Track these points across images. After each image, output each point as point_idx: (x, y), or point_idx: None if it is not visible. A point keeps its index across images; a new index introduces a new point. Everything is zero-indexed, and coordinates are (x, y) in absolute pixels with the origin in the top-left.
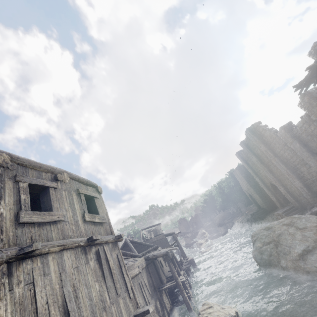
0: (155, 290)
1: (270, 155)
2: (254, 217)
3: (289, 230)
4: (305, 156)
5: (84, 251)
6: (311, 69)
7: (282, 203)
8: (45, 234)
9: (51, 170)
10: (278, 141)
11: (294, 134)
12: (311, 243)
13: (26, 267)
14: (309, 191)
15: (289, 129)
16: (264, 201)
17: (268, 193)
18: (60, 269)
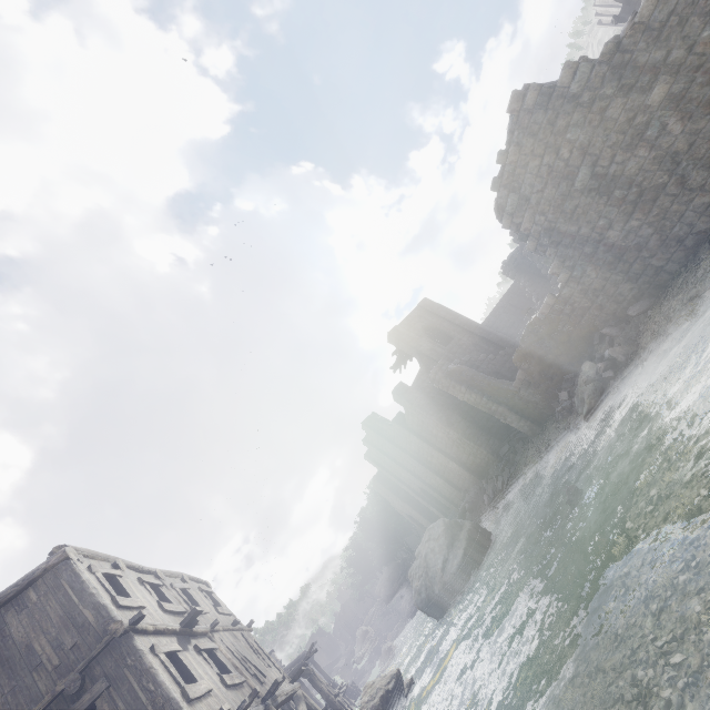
0: None
1: (399, 452)
2: None
3: (430, 546)
4: (427, 448)
5: (233, 634)
6: (397, 353)
7: (444, 512)
8: (208, 621)
9: (177, 574)
10: (399, 434)
11: (407, 425)
12: (446, 551)
13: (217, 637)
14: (452, 485)
15: (401, 420)
16: (427, 518)
17: (424, 503)
18: (230, 641)
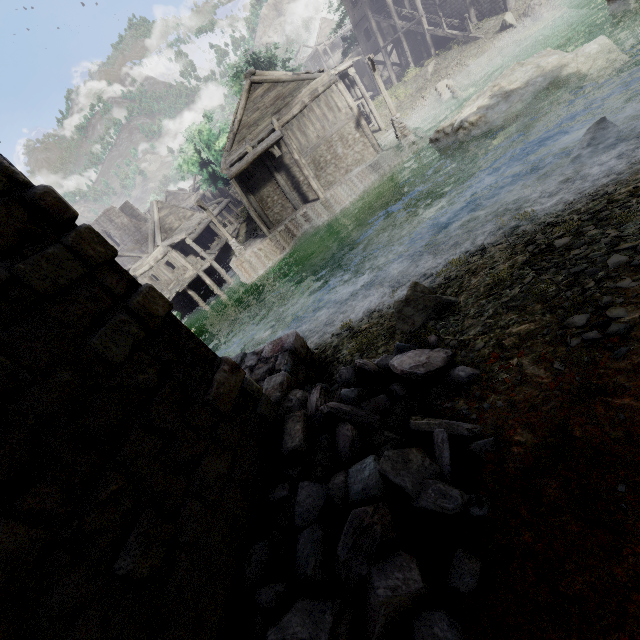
0: None
1: None
2: None
3: None
4: None
5: None
6: None
7: None
8: None
9: None
10: None
11: None
12: None
13: None
14: None
15: None
16: None
17: None
18: None
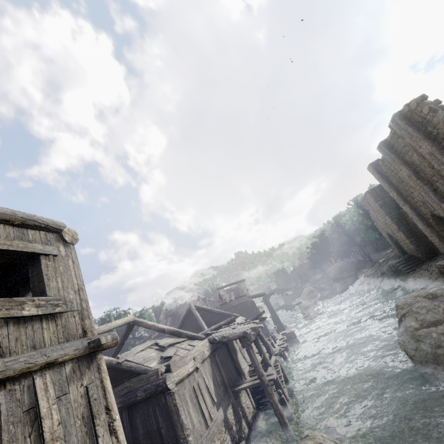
0: (227, 390)
1: (439, 161)
2: (394, 269)
3: None
4: None
5: None
6: None
7: None
8: None
9: None
10: None
11: None
12: None
13: None
14: None
15: None
16: (414, 244)
17: (425, 231)
18: None
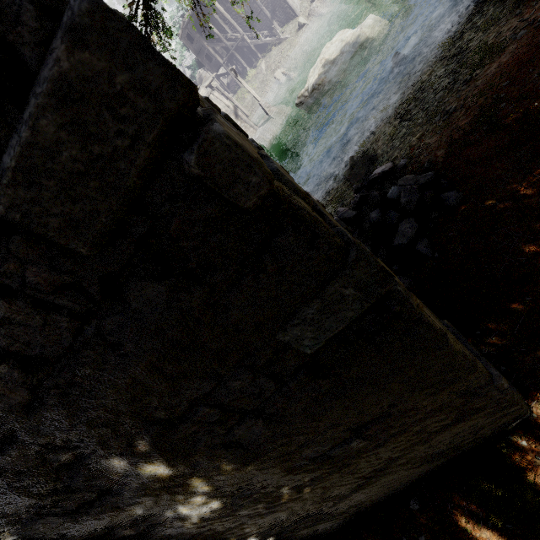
0: None
1: None
2: None
3: None
4: None
5: None
6: None
7: None
8: None
9: None
10: None
11: None
12: None
13: None
14: None
15: None
16: None
17: None
18: None
